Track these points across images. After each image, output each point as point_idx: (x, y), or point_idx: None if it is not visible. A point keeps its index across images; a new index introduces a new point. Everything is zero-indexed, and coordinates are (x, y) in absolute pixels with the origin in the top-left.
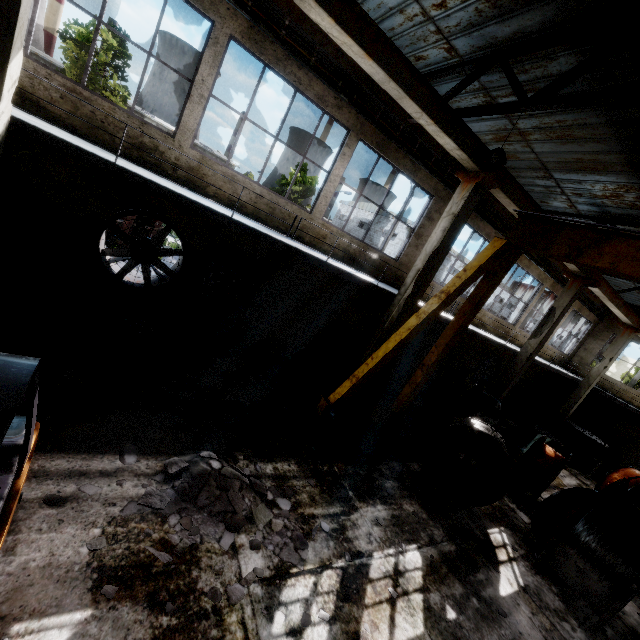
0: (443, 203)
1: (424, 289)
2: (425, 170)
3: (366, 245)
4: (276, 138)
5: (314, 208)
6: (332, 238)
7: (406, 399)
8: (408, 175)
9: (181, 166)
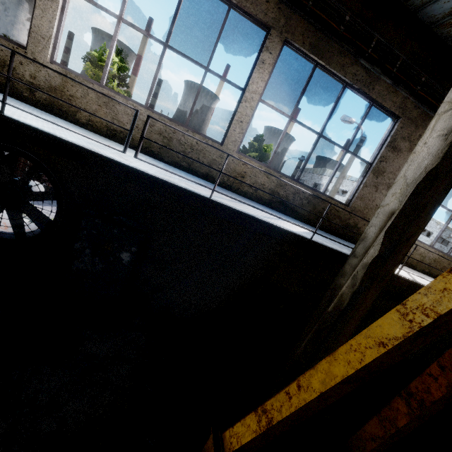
0: (414, 127)
1: (405, 248)
2: (386, 80)
3: (302, 185)
4: (165, 44)
5: (225, 137)
6: (253, 176)
7: (374, 446)
8: (360, 89)
9: (40, 86)
